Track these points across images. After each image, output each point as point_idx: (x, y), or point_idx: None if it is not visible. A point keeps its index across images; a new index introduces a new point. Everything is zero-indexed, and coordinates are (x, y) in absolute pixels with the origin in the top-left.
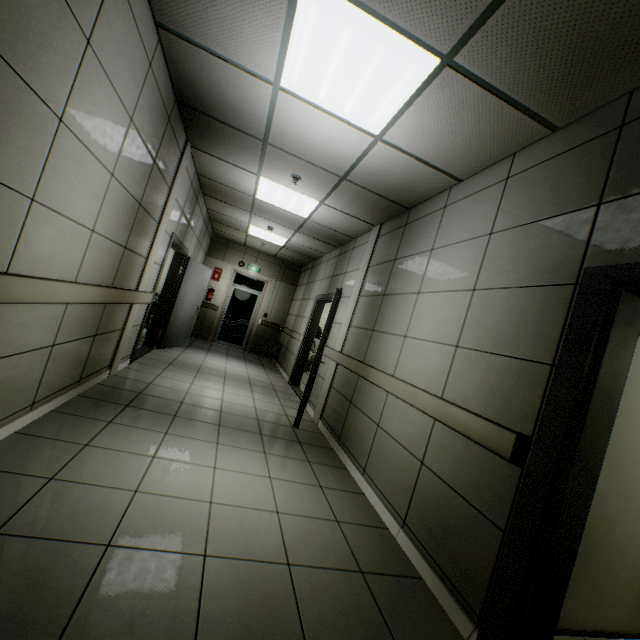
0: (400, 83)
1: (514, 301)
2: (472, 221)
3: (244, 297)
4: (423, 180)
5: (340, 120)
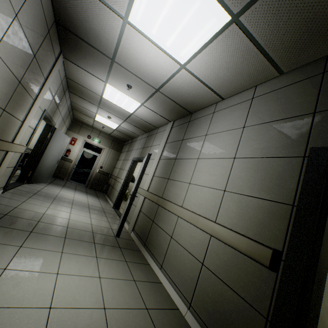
0: (204, 30)
1: (262, 165)
2: (231, 120)
3: (89, 156)
4: (203, 96)
5: (162, 51)
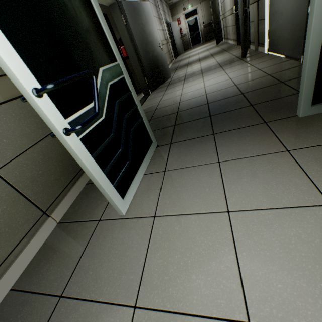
0: None
1: None
2: None
3: (192, 22)
4: None
5: None
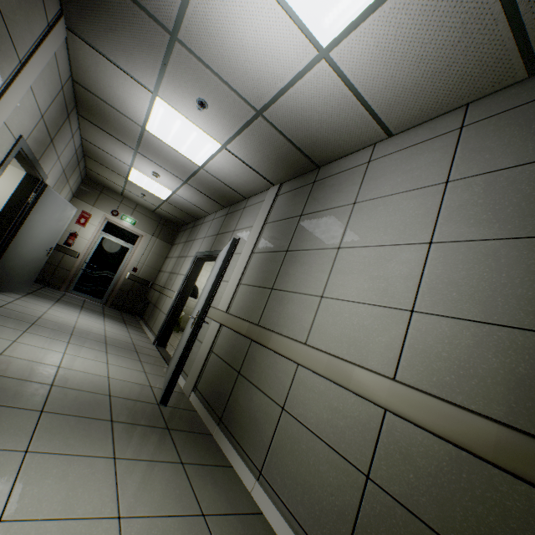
0: None
1: (510, 255)
2: (414, 171)
3: (113, 248)
4: (350, 129)
5: (285, 11)
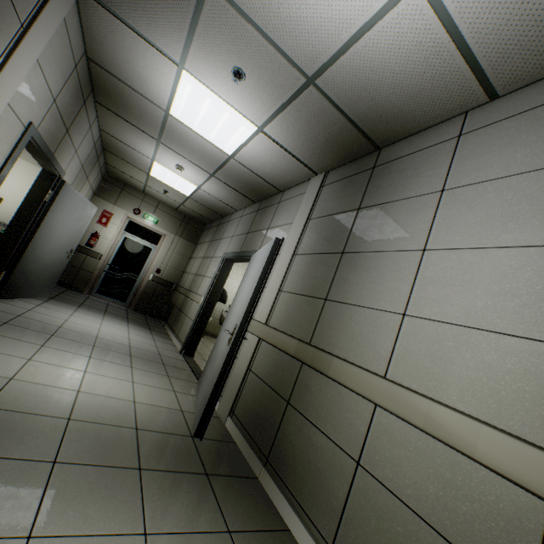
0: None
1: None
2: None
3: (135, 248)
4: (435, 92)
5: None
